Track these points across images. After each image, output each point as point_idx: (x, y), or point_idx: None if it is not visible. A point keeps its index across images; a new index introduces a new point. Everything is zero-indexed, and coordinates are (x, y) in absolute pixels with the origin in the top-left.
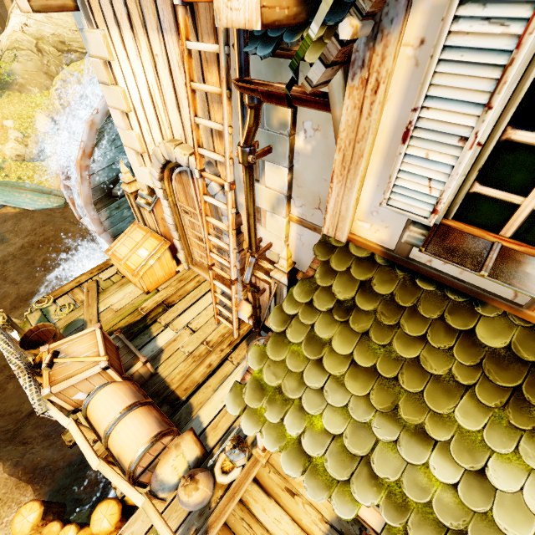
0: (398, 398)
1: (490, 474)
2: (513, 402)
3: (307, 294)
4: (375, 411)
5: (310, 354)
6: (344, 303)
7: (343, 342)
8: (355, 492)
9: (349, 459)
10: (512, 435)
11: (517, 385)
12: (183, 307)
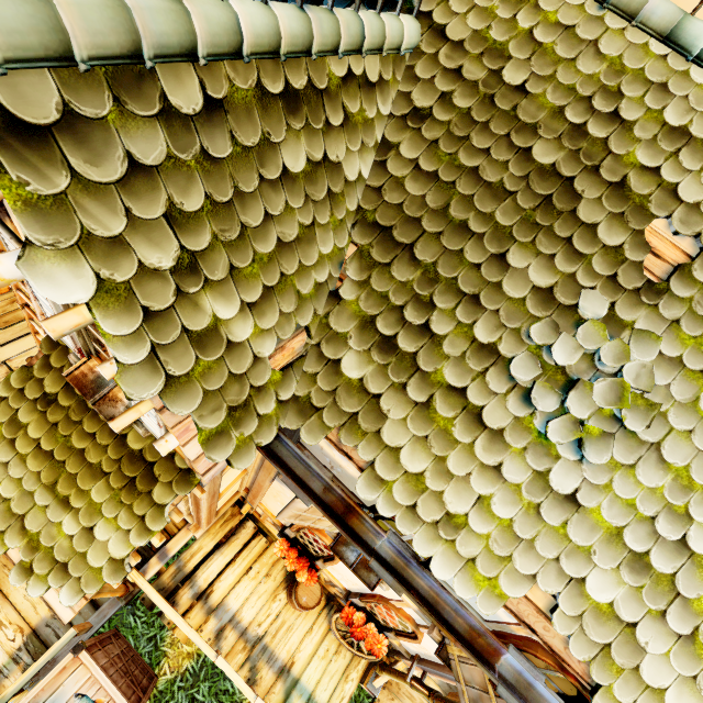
0: (61, 476)
1: (96, 530)
2: (129, 486)
3: (22, 381)
4: (42, 484)
5: (8, 434)
6: (49, 396)
7: (37, 428)
8: (7, 539)
9: (11, 516)
10: (118, 507)
11: (136, 476)
12: (7, 337)
